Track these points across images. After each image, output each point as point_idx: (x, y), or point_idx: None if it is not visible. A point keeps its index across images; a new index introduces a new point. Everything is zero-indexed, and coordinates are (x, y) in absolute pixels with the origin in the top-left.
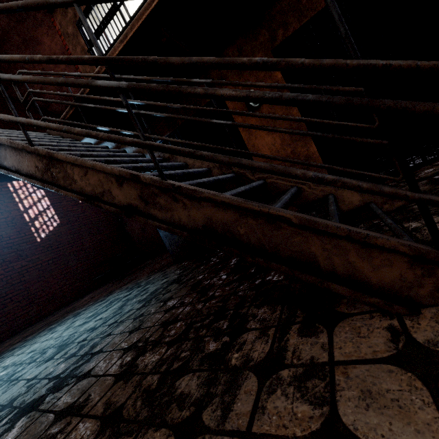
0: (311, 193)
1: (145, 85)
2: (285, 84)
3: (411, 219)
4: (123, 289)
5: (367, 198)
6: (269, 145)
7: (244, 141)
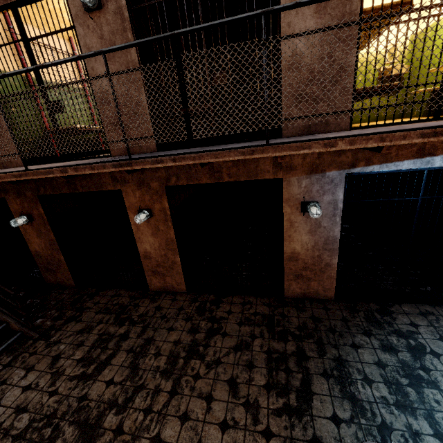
0: None
1: None
2: None
3: (11, 354)
4: None
5: (21, 329)
6: (38, 243)
7: (22, 234)
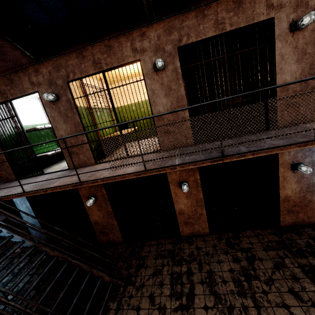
0: (95, 274)
1: (23, 313)
2: (89, 243)
3: (114, 300)
4: (0, 268)
5: (111, 280)
6: (97, 215)
7: (86, 210)
